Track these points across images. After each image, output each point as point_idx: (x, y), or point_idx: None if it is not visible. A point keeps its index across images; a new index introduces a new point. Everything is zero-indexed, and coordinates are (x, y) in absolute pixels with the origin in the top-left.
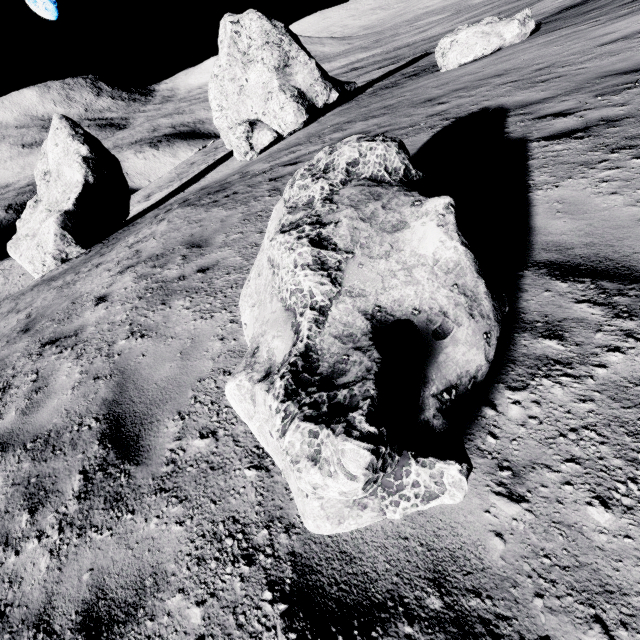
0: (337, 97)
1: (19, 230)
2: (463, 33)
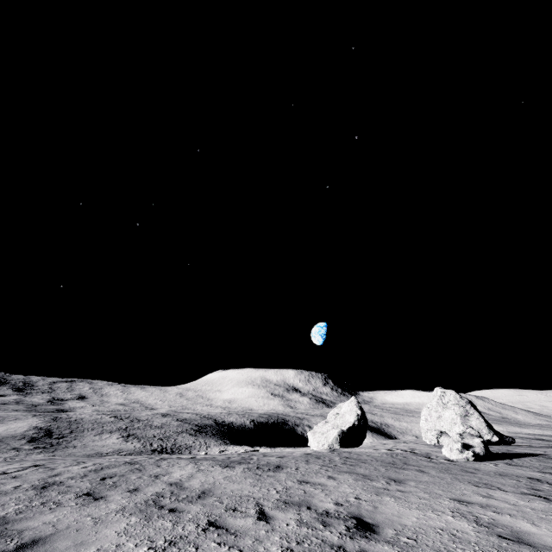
0: (497, 440)
1: (315, 429)
2: None
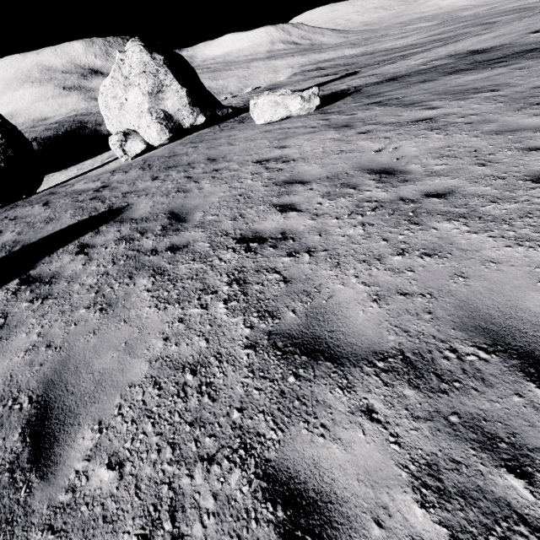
0: (205, 120)
1: None
2: (262, 99)
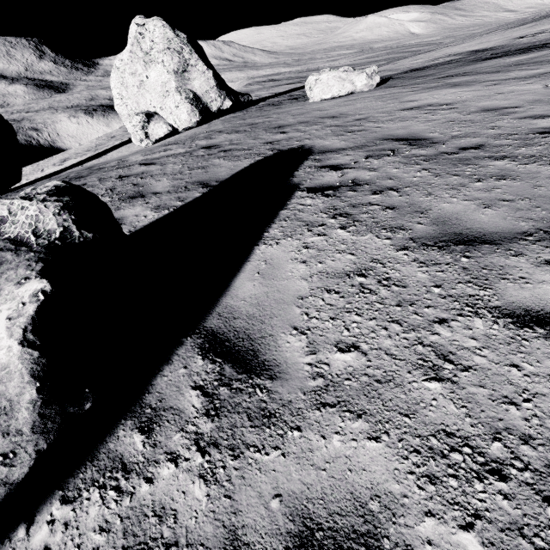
0: (231, 105)
1: None
2: (325, 75)
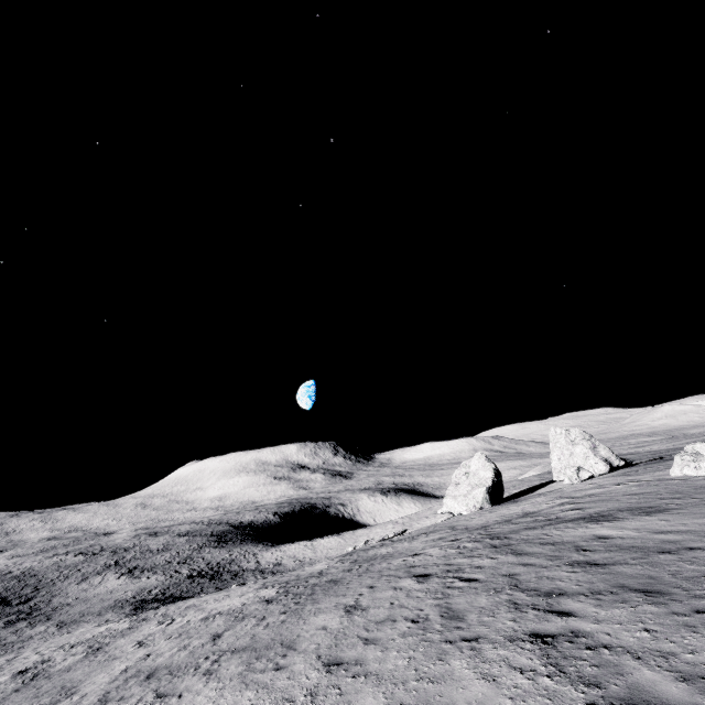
0: (623, 463)
1: (450, 493)
2: (697, 445)
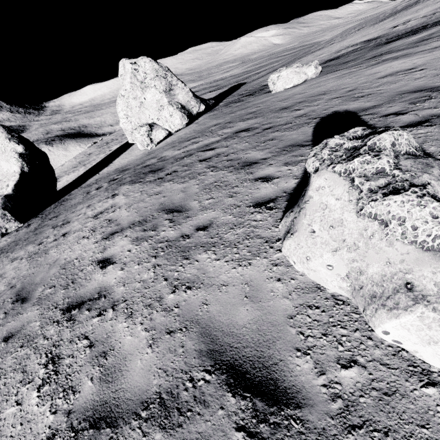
0: (204, 108)
1: None
2: (284, 72)
